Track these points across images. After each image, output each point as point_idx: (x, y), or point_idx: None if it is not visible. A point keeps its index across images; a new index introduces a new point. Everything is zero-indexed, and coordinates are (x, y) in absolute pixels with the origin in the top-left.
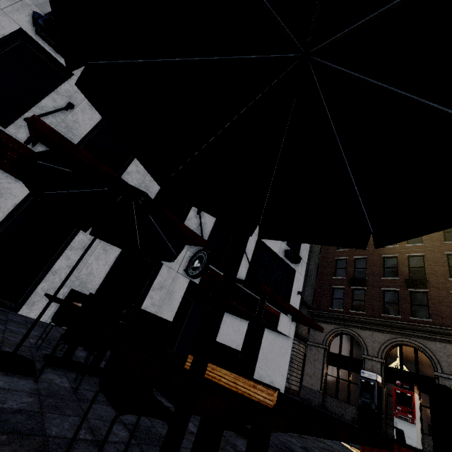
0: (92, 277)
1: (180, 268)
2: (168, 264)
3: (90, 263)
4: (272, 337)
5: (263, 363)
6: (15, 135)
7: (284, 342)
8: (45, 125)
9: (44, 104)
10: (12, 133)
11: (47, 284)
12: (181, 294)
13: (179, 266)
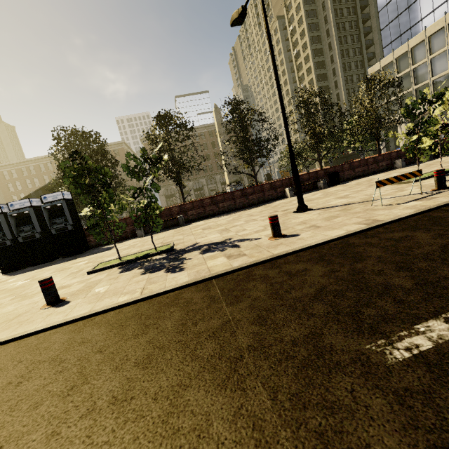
0: None
1: None
2: None
3: None
4: None
5: None
6: None
7: None
8: None
9: None
10: None
11: None
12: None
13: None
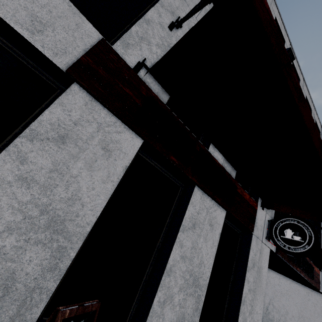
0: (203, 267)
1: (263, 235)
2: (255, 233)
3: (200, 246)
4: (304, 292)
5: (299, 321)
6: (122, 57)
7: (318, 299)
8: (263, 1)
9: (150, 18)
10: (119, 54)
11: (163, 293)
12: (266, 269)
13: (262, 234)
